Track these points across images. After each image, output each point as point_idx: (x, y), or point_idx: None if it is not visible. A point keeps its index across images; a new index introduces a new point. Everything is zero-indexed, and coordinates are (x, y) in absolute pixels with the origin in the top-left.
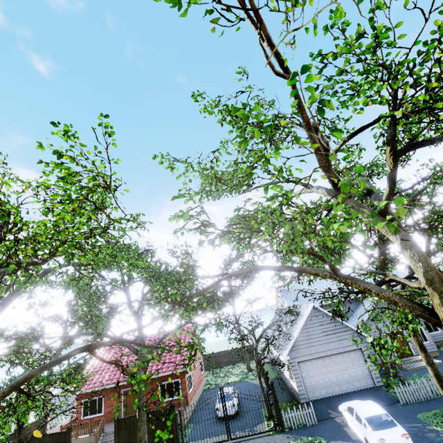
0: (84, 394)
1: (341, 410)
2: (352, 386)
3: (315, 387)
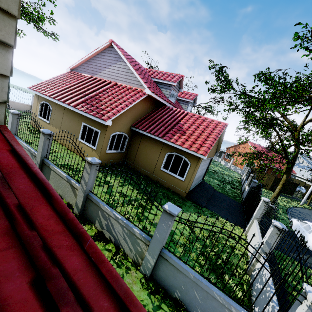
0: (262, 164)
1: None
2: None
3: None
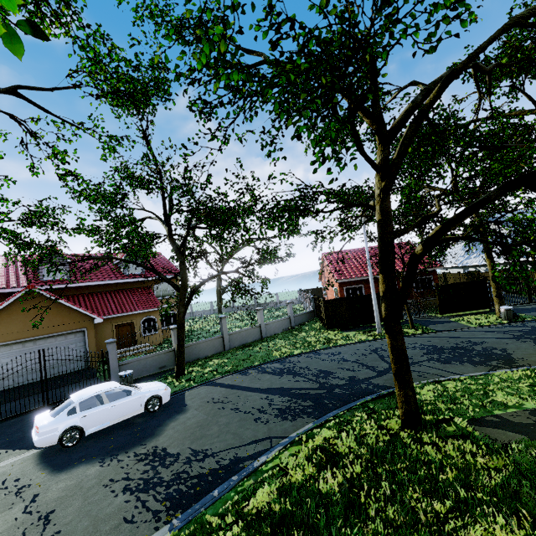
0: (344, 283)
1: None
2: None
3: None
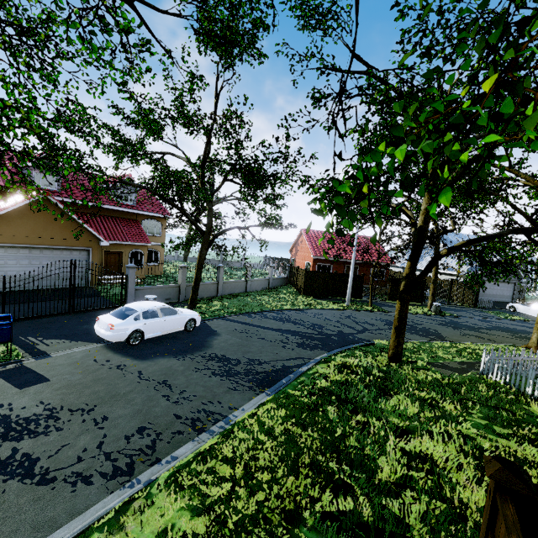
0: (318, 259)
1: (513, 305)
2: (501, 300)
3: (483, 295)
